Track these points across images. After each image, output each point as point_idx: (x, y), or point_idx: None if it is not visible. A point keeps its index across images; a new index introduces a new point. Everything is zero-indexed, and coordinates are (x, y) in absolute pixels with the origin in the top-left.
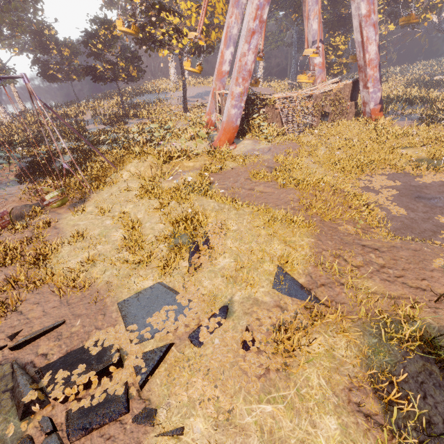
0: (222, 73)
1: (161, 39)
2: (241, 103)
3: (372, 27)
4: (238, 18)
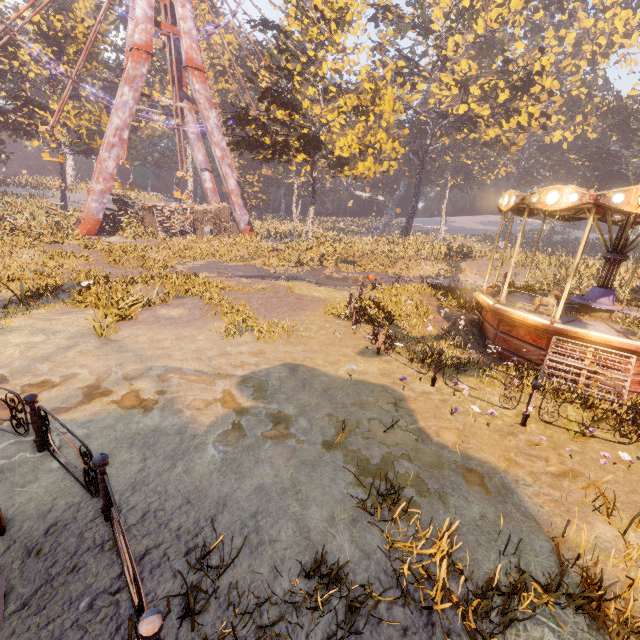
0: None
1: (32, 129)
2: (103, 199)
3: (228, 167)
4: None
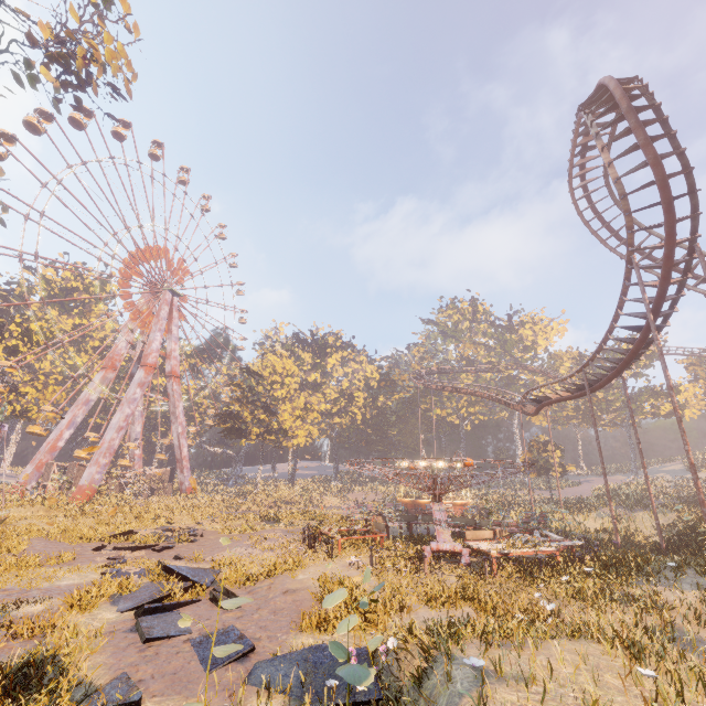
0: (56, 447)
1: None
2: (104, 470)
3: (185, 439)
4: (85, 412)
